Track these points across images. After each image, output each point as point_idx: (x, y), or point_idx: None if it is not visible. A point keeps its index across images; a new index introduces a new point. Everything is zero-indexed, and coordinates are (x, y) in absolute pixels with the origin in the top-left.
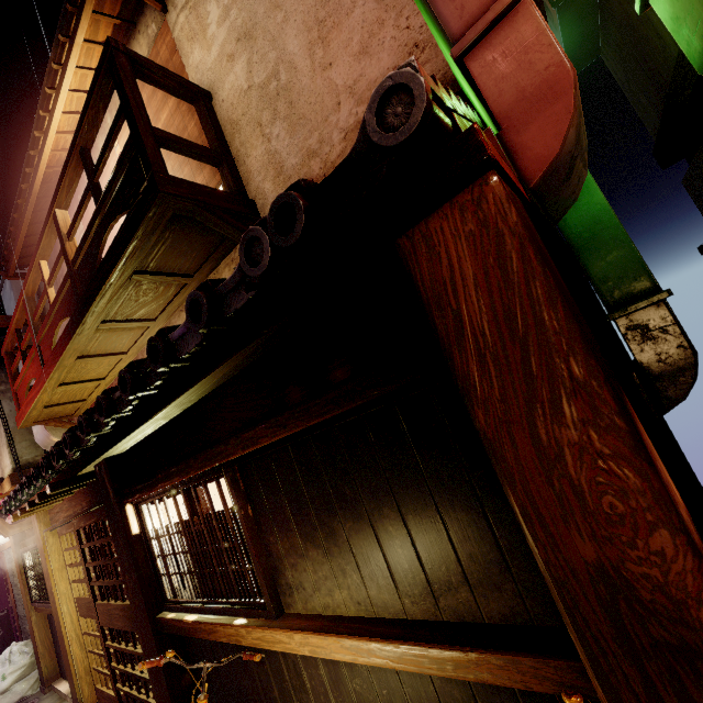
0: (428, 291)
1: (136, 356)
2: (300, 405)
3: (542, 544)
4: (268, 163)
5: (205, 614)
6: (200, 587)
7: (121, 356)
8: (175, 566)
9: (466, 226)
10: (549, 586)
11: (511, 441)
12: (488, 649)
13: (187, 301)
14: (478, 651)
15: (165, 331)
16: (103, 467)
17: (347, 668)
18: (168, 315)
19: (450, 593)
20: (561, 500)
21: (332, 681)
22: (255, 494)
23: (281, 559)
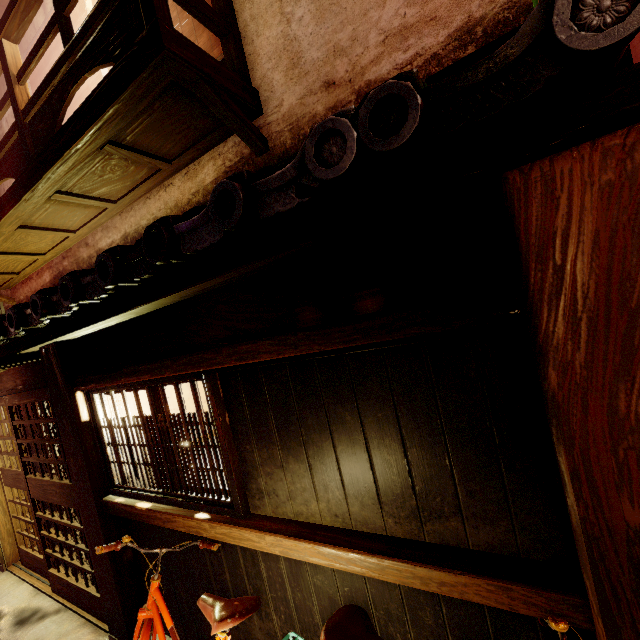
0: (531, 238)
1: (85, 237)
2: (320, 329)
3: (584, 503)
4: (283, 49)
5: (160, 504)
6: (156, 478)
7: (69, 234)
8: (128, 456)
9: (604, 174)
10: (578, 538)
11: (583, 407)
12: (480, 575)
13: (214, 191)
14: (469, 576)
15: (169, 219)
16: (52, 350)
17: (311, 566)
18: (131, 200)
19: (440, 520)
20: (622, 469)
21: (291, 574)
22: (236, 404)
23: (256, 467)
